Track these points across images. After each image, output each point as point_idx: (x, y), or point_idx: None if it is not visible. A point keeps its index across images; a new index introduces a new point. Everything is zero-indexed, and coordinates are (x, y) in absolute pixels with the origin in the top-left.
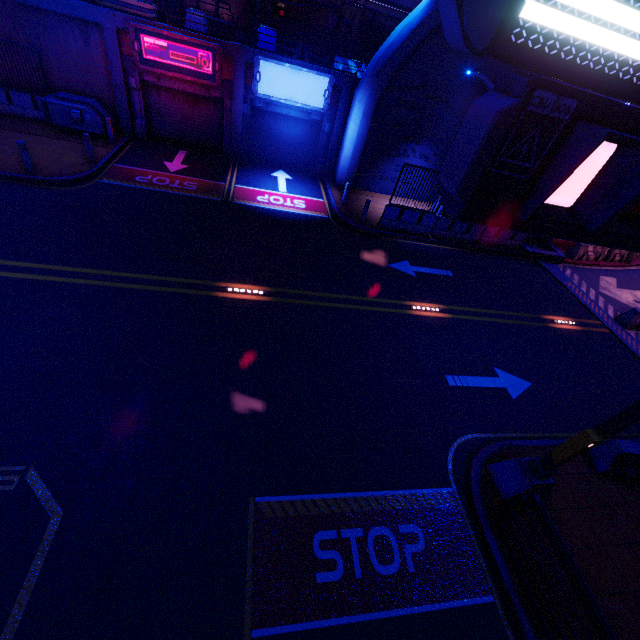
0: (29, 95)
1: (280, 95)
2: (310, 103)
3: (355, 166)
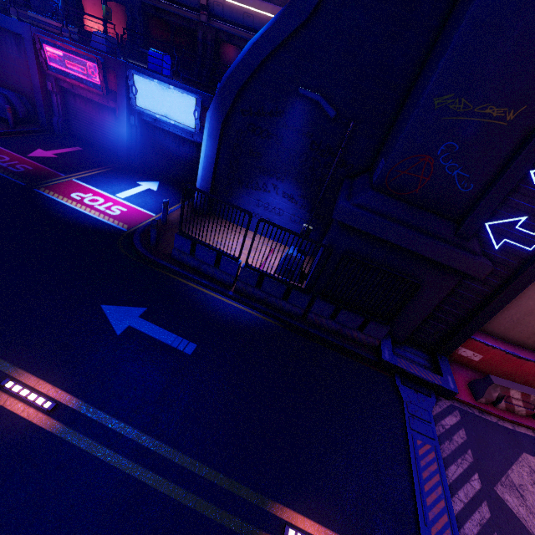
0: None
1: (156, 110)
2: (183, 122)
3: (207, 189)
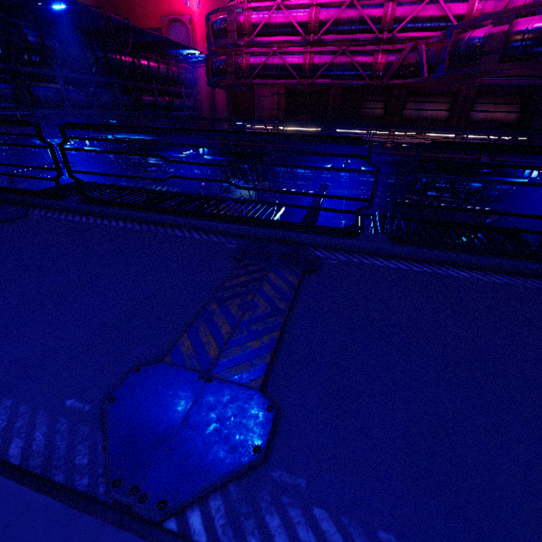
0: None
1: None
2: None
3: None
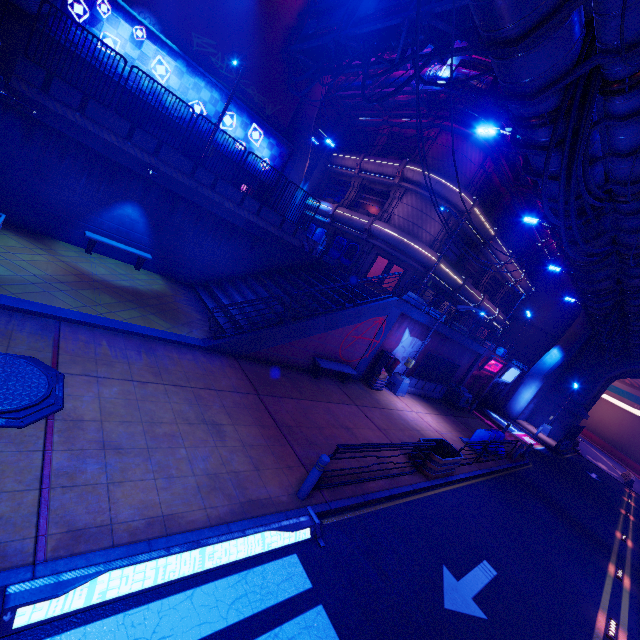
0: (442, 386)
1: (504, 378)
2: (508, 380)
3: (522, 411)
